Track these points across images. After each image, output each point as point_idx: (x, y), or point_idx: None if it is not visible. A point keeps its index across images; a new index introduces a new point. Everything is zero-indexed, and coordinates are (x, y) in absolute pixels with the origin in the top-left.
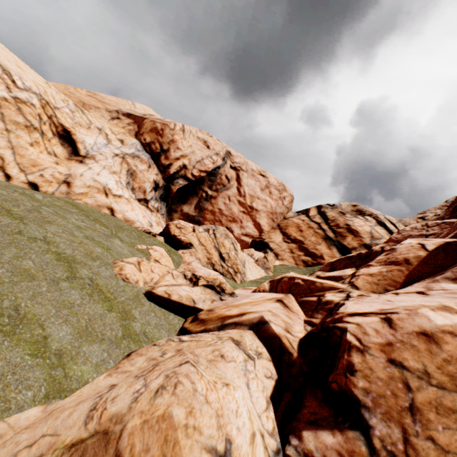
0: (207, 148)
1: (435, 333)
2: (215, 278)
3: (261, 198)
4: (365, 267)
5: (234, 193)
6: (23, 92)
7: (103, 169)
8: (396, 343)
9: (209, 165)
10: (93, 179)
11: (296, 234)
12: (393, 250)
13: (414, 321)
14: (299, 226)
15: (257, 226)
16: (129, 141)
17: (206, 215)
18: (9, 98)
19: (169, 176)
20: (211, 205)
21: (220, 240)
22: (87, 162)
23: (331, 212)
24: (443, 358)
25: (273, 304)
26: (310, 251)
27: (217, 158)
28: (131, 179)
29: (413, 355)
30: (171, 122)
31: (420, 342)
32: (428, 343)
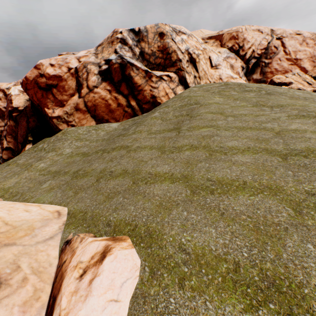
0: (261, 33)
1: None
2: None
3: (301, 50)
4: None
5: (282, 55)
6: (202, 45)
7: (225, 68)
8: None
9: (264, 44)
10: (225, 74)
11: None
12: None
13: None
14: None
15: (302, 69)
16: (222, 51)
17: (267, 75)
18: (202, 50)
19: (246, 61)
20: (268, 69)
21: (303, 76)
22: (219, 68)
23: None
24: None
25: None
26: None
27: (268, 37)
28: (232, 70)
29: None
30: (237, 28)
31: None
32: None
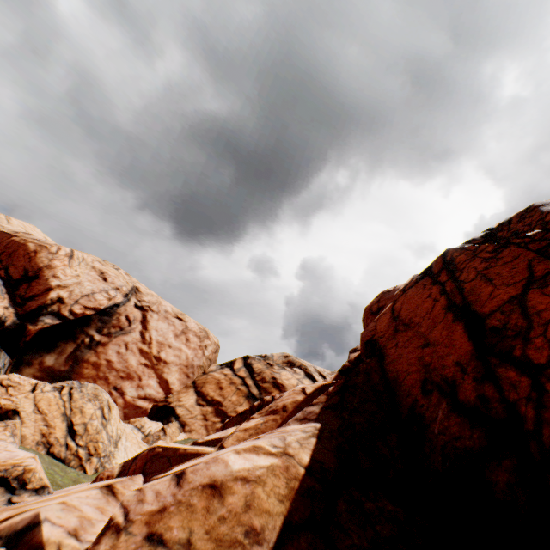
0: (104, 280)
1: (227, 481)
2: (17, 462)
3: (175, 346)
4: (246, 421)
5: (136, 338)
6: None
7: None
8: (172, 506)
9: (102, 301)
10: None
11: (215, 393)
12: (280, 397)
13: (208, 470)
14: (220, 381)
15: (164, 383)
16: None
17: (85, 369)
18: None
19: (30, 311)
20: (95, 354)
21: (78, 403)
22: None
23: (258, 363)
24: (219, 516)
25: (86, 492)
26: (229, 415)
27: (117, 293)
28: None
29: (184, 520)
30: (55, 245)
31: (203, 498)
32: (212, 498)
